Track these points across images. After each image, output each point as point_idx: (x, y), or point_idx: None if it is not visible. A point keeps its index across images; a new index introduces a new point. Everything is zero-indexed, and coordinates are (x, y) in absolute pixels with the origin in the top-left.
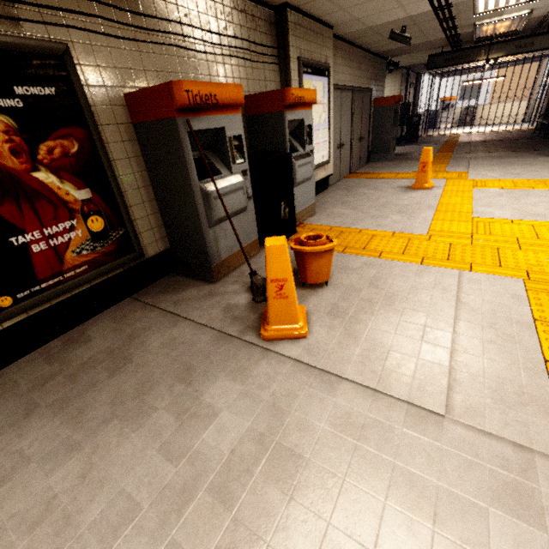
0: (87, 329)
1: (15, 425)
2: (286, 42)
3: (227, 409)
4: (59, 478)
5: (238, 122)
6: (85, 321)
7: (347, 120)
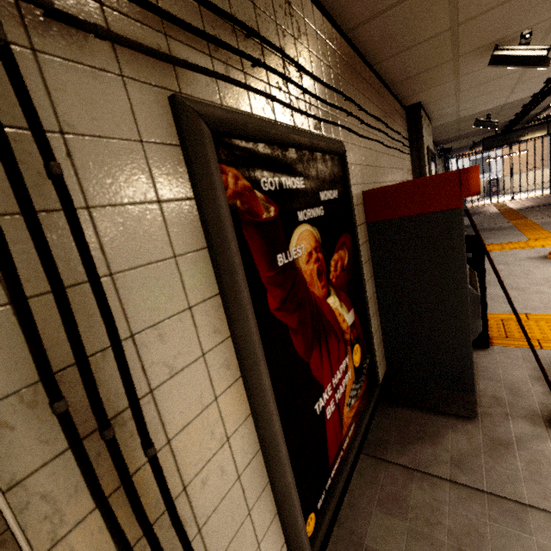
0: (358, 535)
1: None
2: (419, 134)
3: None
4: None
5: None
6: (337, 512)
7: None
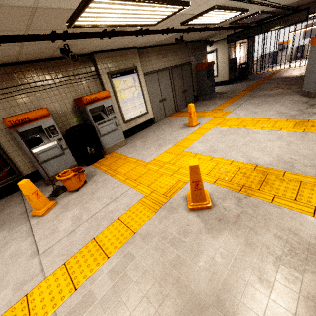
0: None
1: None
2: (97, 68)
3: None
4: None
5: (50, 120)
6: None
7: (167, 85)
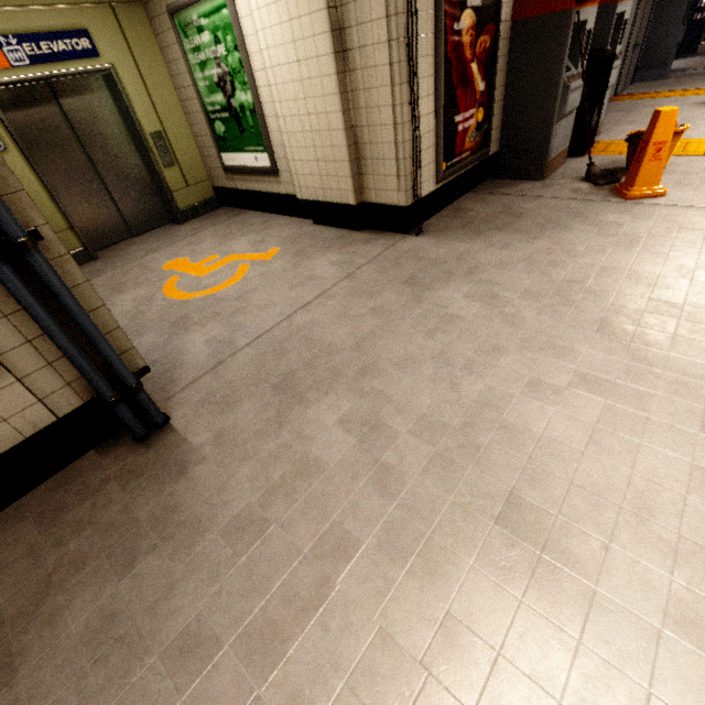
0: (459, 207)
1: (477, 236)
2: None
3: (629, 223)
4: (541, 245)
5: (594, 15)
6: (451, 203)
7: (630, 18)
